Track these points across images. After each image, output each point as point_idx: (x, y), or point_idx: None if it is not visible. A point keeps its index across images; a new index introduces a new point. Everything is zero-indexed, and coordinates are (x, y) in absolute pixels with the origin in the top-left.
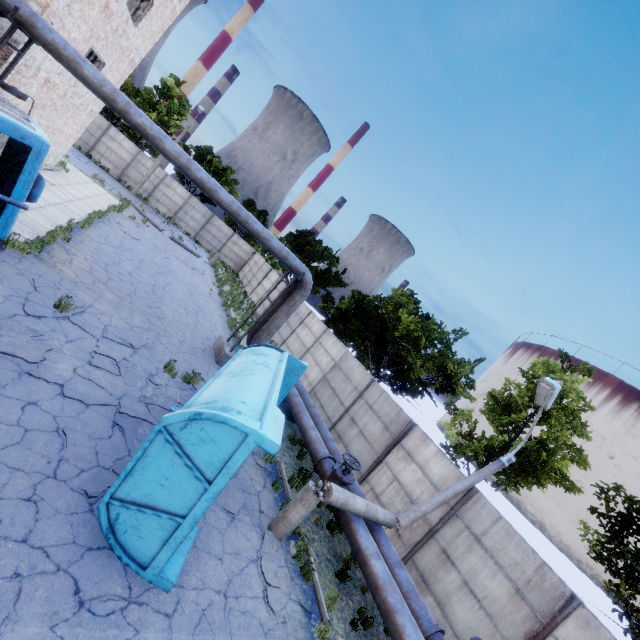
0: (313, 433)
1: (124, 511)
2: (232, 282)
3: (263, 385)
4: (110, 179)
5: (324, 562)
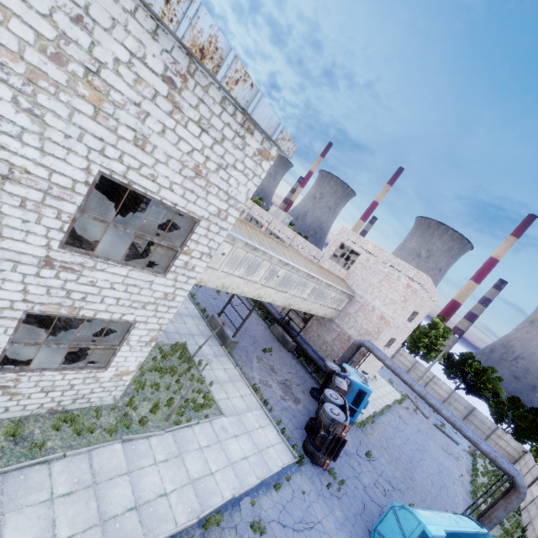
0: None
1: (378, 537)
2: (491, 476)
3: (444, 522)
4: (397, 379)
5: None
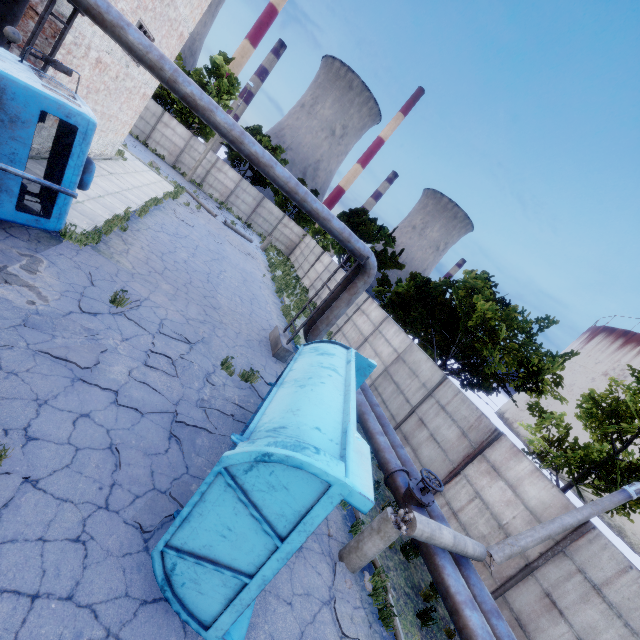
0: (381, 439)
1: (181, 561)
2: (284, 266)
3: (335, 399)
4: (165, 166)
5: (402, 597)
